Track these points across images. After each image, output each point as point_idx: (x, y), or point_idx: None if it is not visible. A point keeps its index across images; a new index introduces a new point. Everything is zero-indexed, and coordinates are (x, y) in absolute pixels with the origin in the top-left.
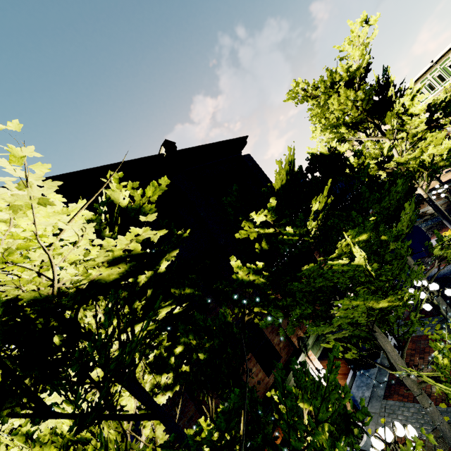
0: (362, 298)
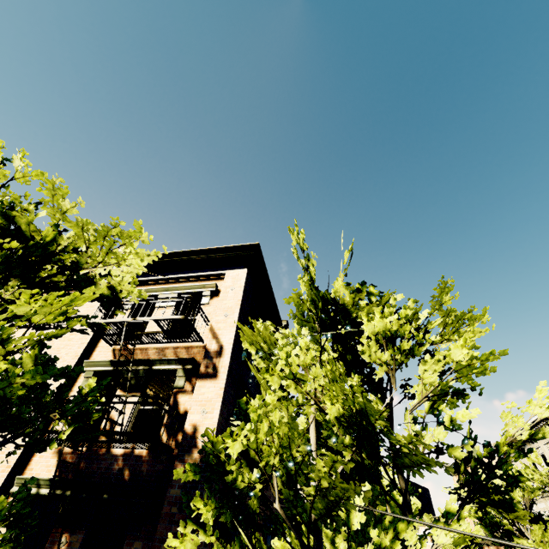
0: None
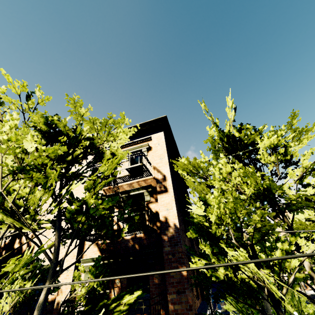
0: None
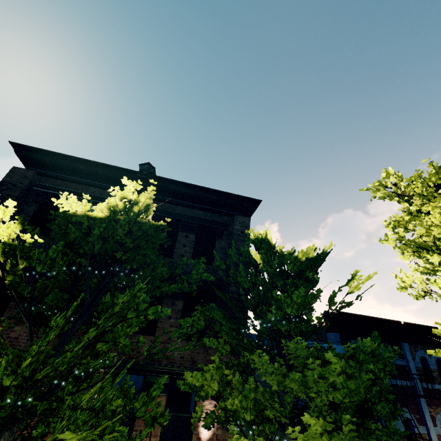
0: None
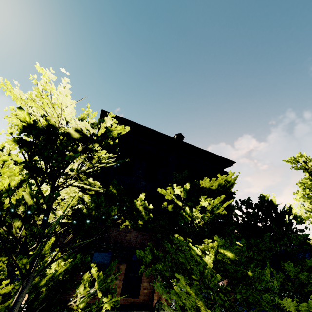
0: (195, 290)
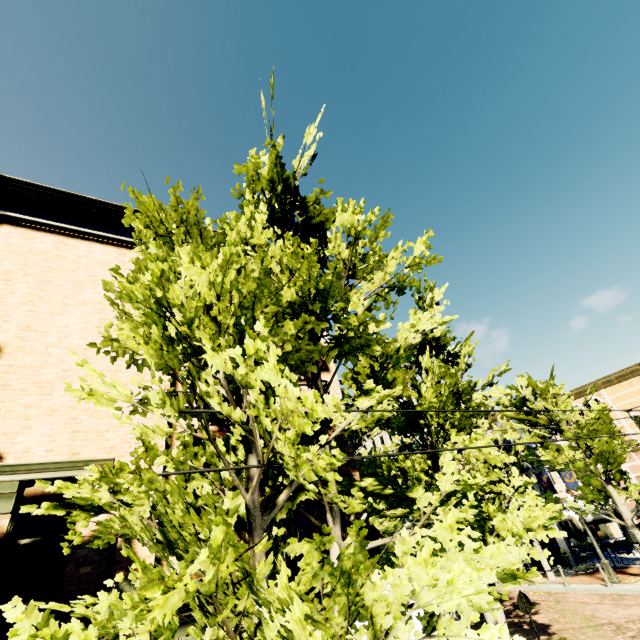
0: None
